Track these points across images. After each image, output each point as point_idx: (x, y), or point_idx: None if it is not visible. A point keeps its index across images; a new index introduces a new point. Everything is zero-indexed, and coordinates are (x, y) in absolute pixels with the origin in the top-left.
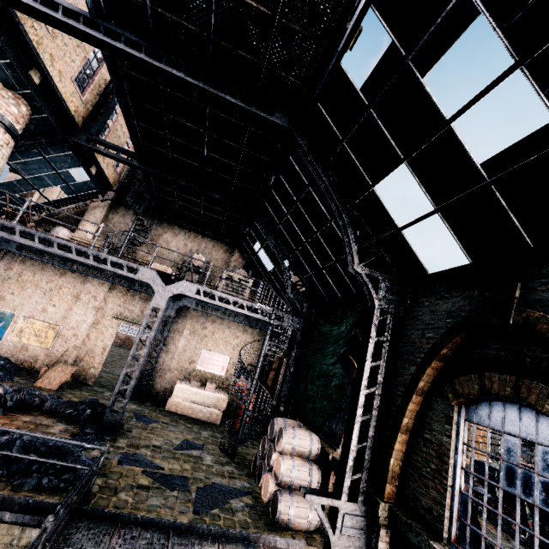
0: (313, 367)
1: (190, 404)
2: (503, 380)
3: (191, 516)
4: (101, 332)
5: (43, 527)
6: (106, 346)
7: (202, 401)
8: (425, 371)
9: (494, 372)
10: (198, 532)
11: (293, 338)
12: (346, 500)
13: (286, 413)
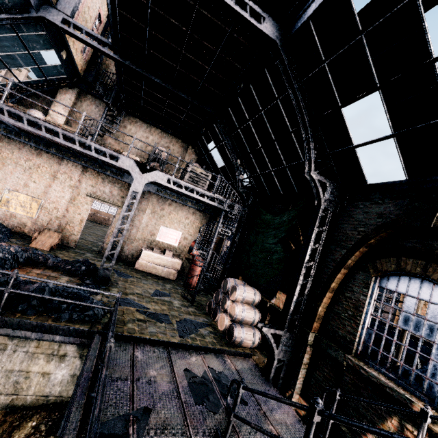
0: (256, 245)
1: (153, 265)
2: (416, 263)
3: (179, 339)
4: (78, 207)
5: (109, 346)
6: (83, 219)
7: (163, 264)
8: (354, 253)
9: (409, 258)
10: (186, 348)
11: (239, 222)
12: (286, 331)
13: (231, 274)
